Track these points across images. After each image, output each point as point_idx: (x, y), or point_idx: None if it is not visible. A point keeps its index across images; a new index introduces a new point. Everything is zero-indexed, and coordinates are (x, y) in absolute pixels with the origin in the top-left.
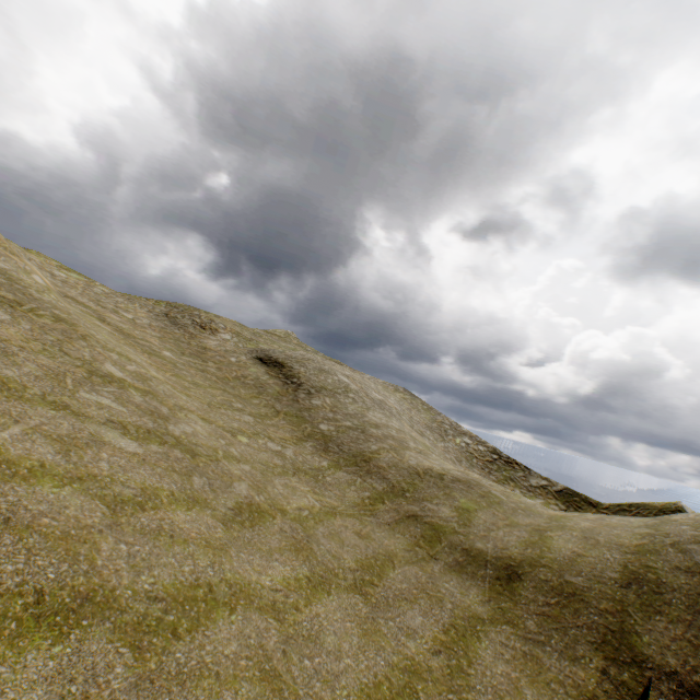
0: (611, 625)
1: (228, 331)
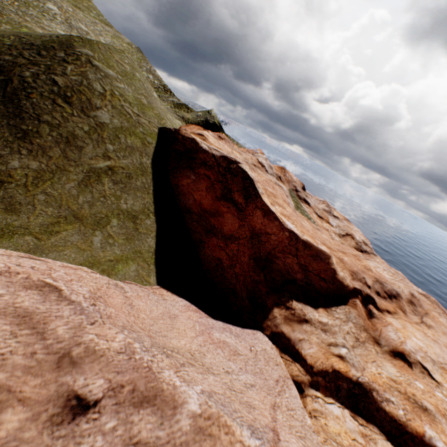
0: None
1: None
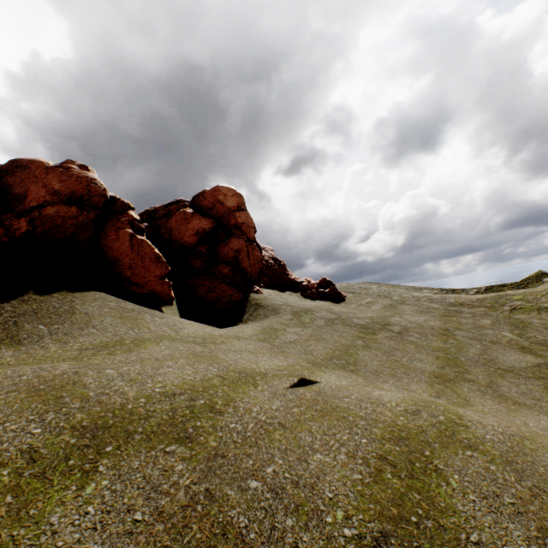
0: None
1: None
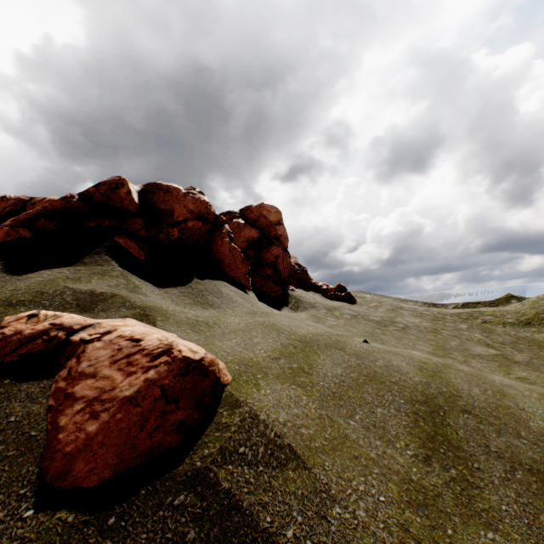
0: None
1: None
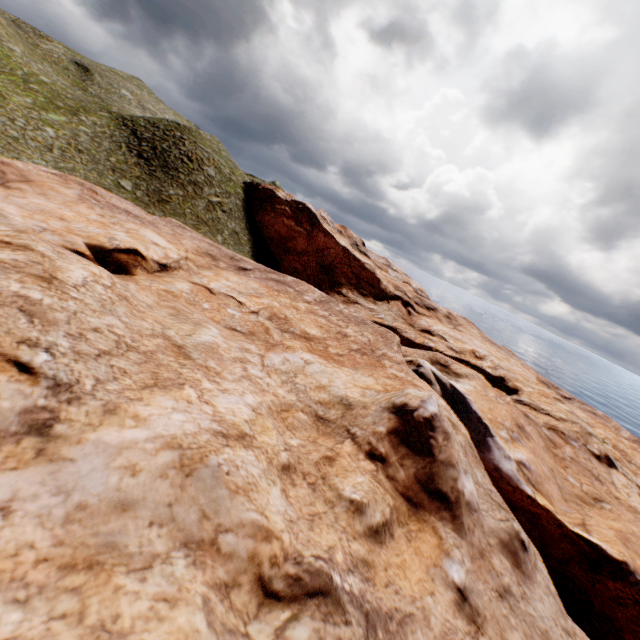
0: (123, 115)
1: (61, 46)
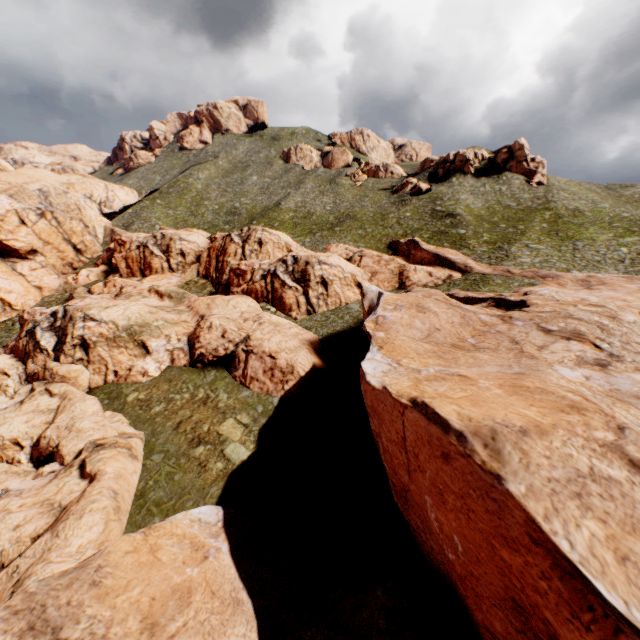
0: None
1: None
